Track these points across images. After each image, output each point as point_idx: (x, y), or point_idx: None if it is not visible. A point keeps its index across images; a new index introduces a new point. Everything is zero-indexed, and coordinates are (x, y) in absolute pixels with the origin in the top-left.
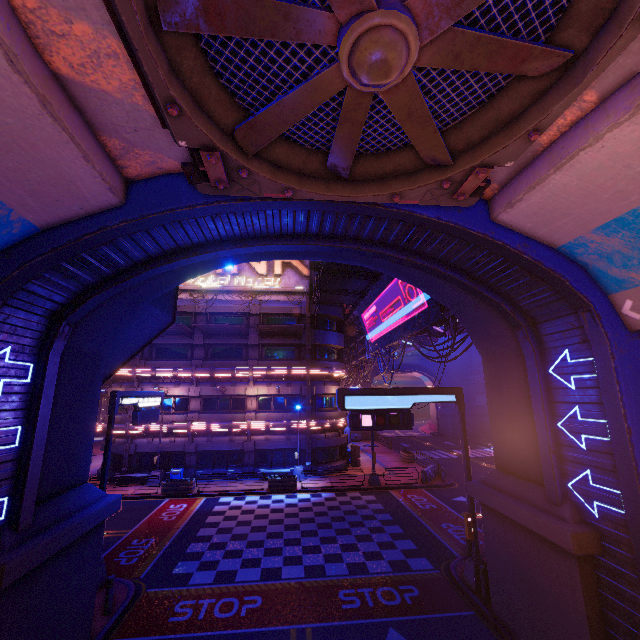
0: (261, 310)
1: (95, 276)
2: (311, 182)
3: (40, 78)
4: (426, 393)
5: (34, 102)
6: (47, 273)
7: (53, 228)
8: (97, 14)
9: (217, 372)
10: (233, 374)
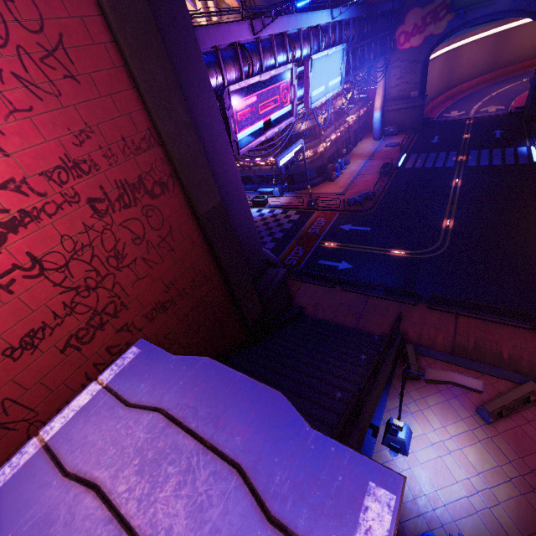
0: None
1: None
2: None
3: None
4: None
5: None
6: None
7: None
8: None
9: None
10: None
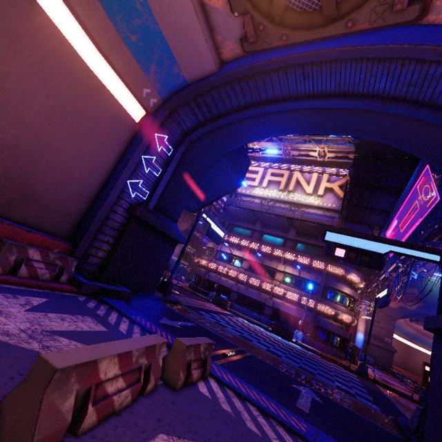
0: (302, 218)
1: (203, 117)
2: (298, 31)
3: (196, 1)
4: (404, 246)
5: (192, 10)
6: (186, 108)
7: (192, 83)
8: None
9: (262, 248)
10: (272, 252)
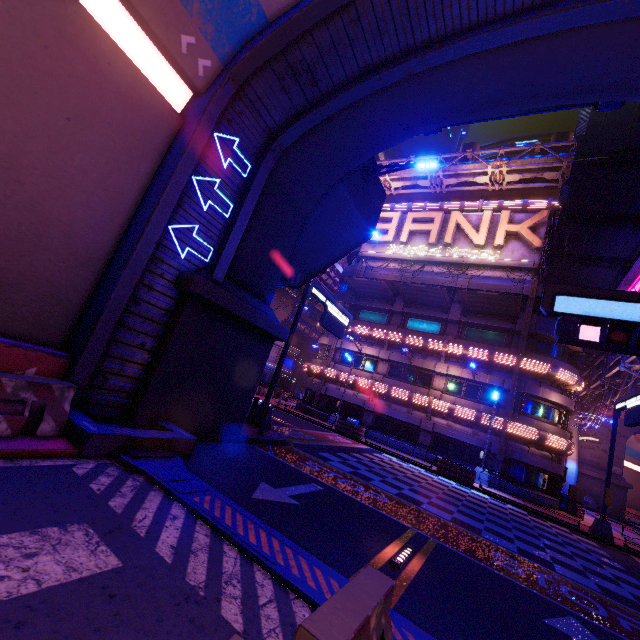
0: (470, 286)
1: (303, 98)
2: None
3: None
4: None
5: None
6: (270, 78)
7: (276, 19)
8: None
9: (409, 339)
10: (425, 344)
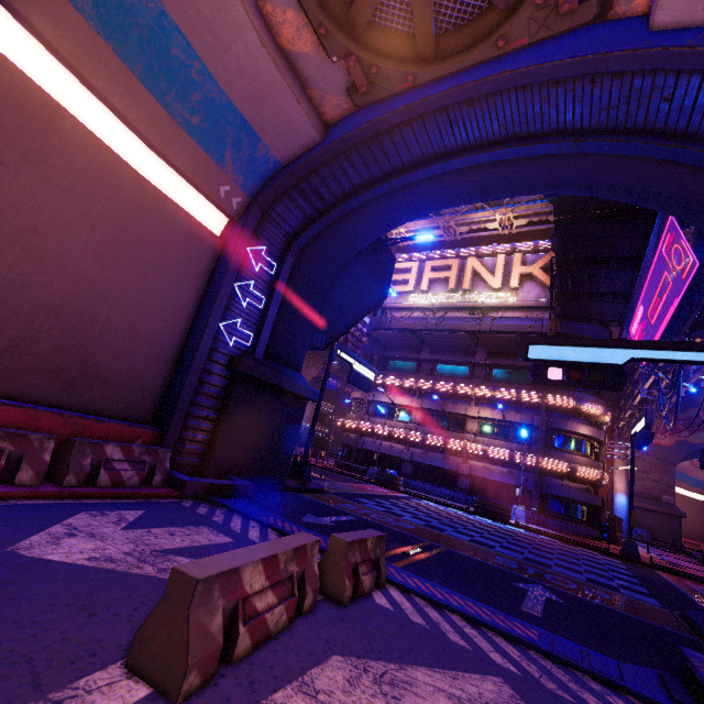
0: (492, 328)
1: (313, 209)
2: (429, 64)
3: (274, 51)
4: (653, 347)
5: (271, 65)
6: (286, 201)
7: (288, 164)
8: (295, 2)
9: (438, 386)
10: (454, 390)
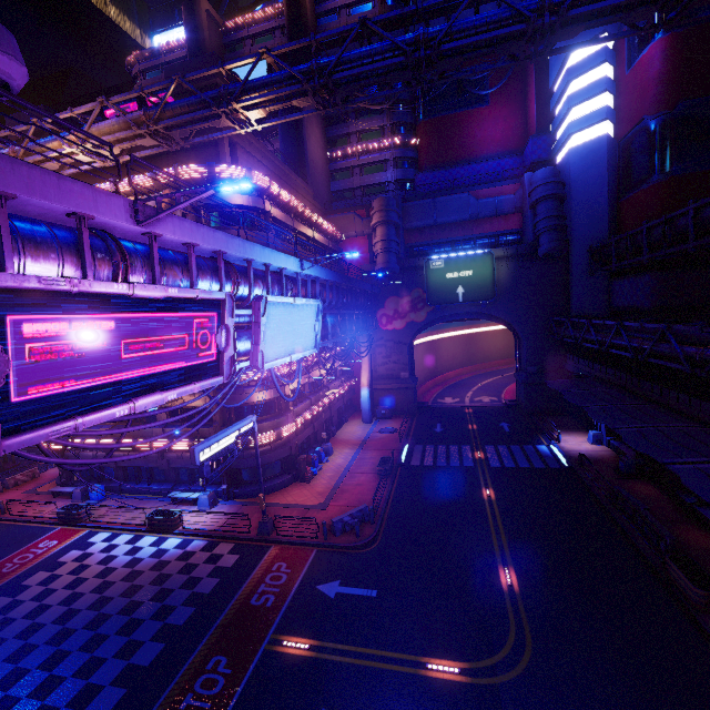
0: None
1: None
2: None
3: None
4: None
5: None
6: None
7: None
8: None
9: None
10: None
